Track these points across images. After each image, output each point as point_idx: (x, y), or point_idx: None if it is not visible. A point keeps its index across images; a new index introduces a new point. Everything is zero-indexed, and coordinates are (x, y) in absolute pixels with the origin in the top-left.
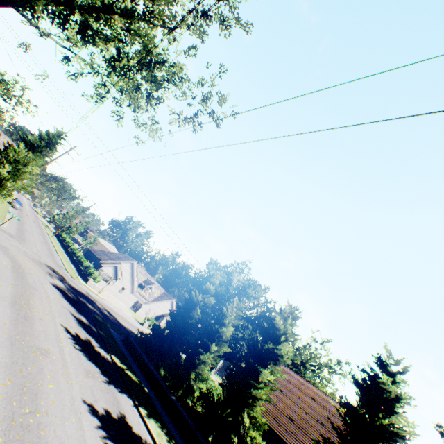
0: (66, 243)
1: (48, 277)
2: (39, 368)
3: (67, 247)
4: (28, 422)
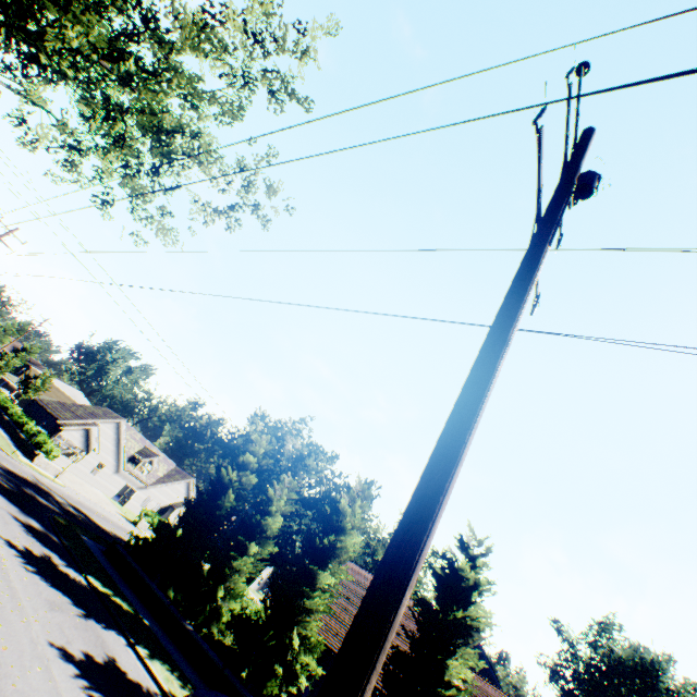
0: None
1: None
2: None
3: None
4: None
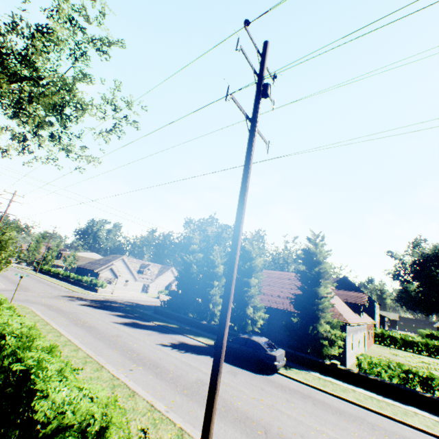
0: (53, 272)
1: (73, 302)
2: (123, 342)
3: (57, 275)
4: (140, 358)
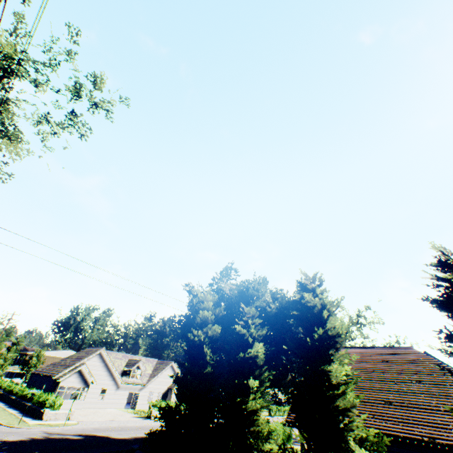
0: None
1: None
2: None
3: None
4: None
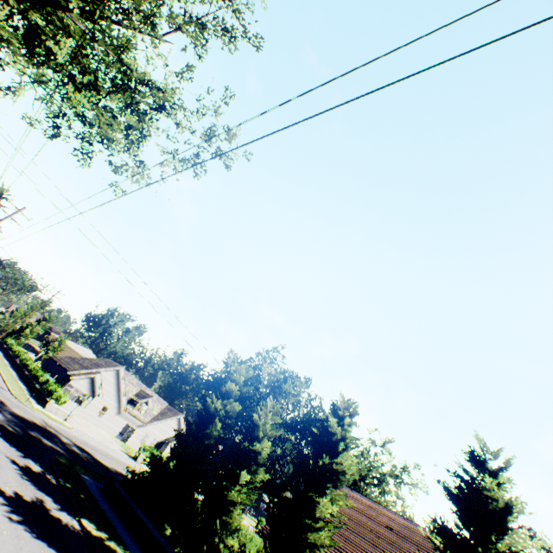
0: (14, 352)
1: None
2: None
3: (15, 357)
4: None
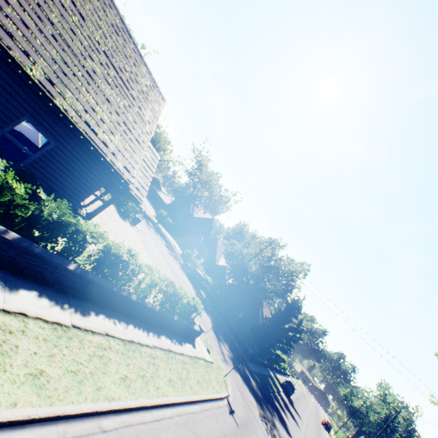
0: None
1: None
2: None
3: None
4: None
